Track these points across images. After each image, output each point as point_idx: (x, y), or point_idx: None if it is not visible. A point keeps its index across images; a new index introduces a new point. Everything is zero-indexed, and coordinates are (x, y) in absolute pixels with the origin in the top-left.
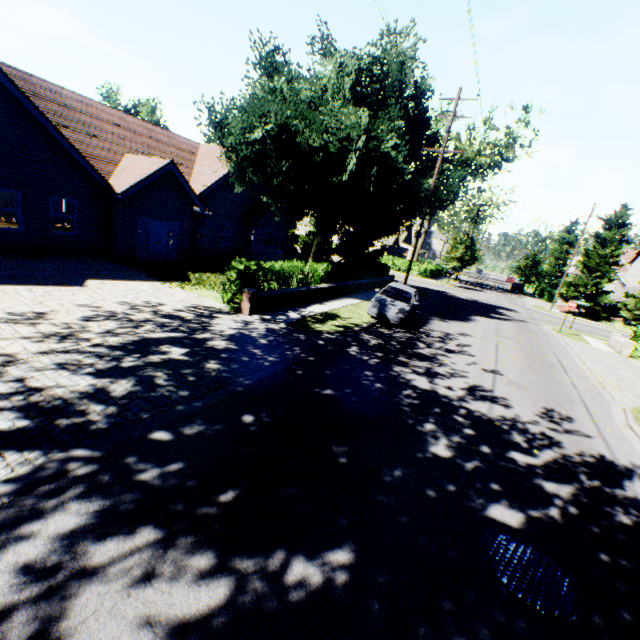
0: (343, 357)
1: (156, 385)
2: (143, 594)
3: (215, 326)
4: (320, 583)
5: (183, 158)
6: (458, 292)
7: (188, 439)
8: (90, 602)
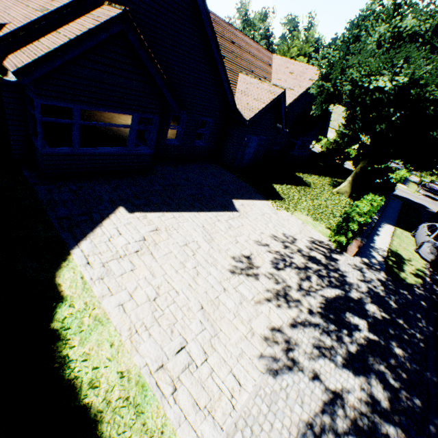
0: None
1: (393, 388)
2: None
3: (347, 276)
4: None
5: (265, 71)
6: (432, 206)
7: None
8: None
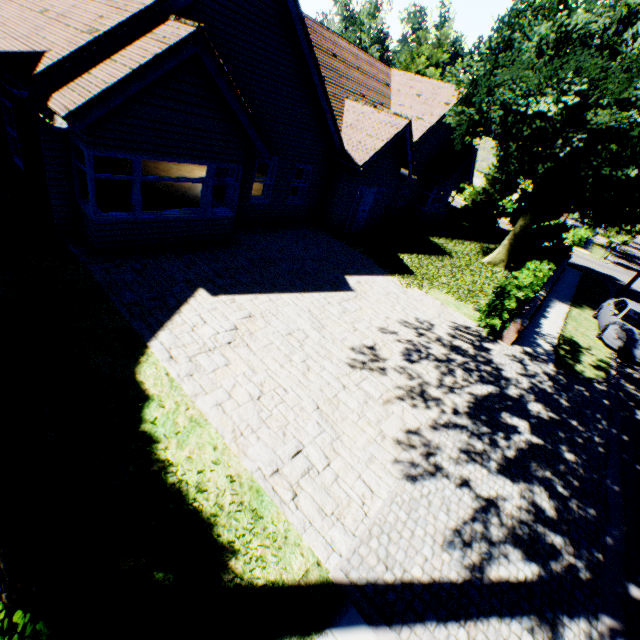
0: None
1: (562, 496)
2: None
3: (503, 369)
4: None
5: (381, 95)
6: (625, 277)
7: None
8: None
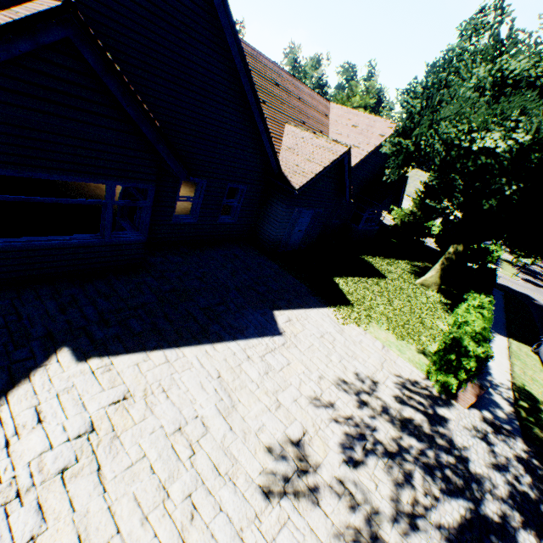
0: None
1: None
2: None
3: (469, 458)
4: None
5: (321, 123)
6: (538, 296)
7: None
8: None
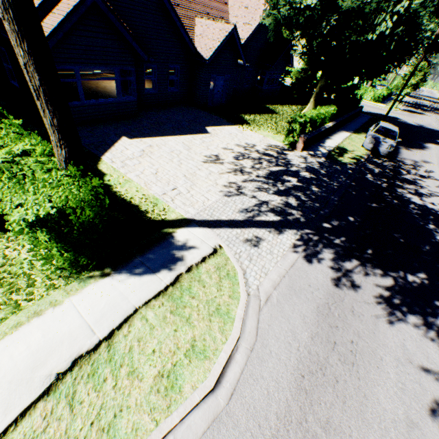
0: (367, 182)
1: (303, 200)
2: (369, 278)
3: (292, 161)
4: (419, 282)
5: (222, 11)
6: (406, 117)
7: (337, 227)
8: (357, 278)
